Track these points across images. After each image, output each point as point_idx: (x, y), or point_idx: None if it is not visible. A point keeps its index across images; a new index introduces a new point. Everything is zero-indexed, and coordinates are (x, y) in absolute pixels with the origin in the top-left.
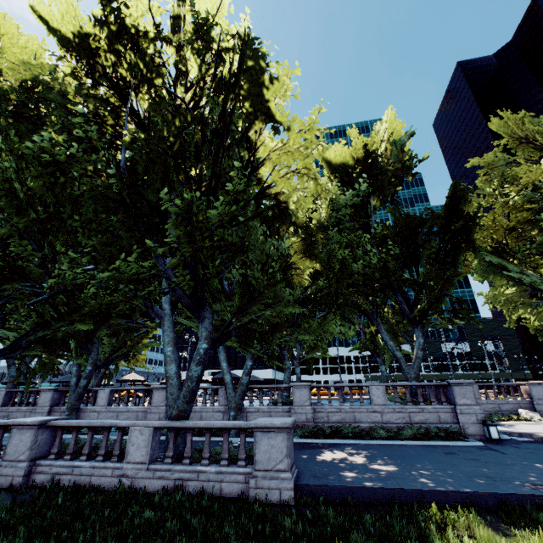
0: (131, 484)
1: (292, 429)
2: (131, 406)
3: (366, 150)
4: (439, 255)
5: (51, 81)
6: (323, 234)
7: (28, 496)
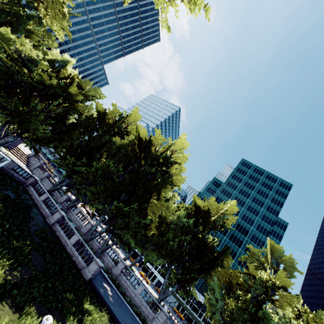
0: (66, 246)
1: (101, 268)
2: (80, 221)
3: (208, 209)
4: (202, 266)
5: (126, 146)
6: (165, 226)
7: (51, 230)
